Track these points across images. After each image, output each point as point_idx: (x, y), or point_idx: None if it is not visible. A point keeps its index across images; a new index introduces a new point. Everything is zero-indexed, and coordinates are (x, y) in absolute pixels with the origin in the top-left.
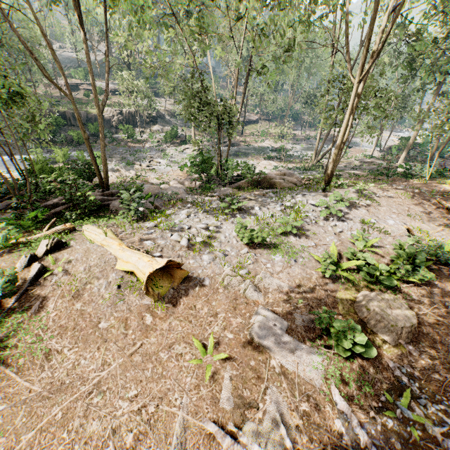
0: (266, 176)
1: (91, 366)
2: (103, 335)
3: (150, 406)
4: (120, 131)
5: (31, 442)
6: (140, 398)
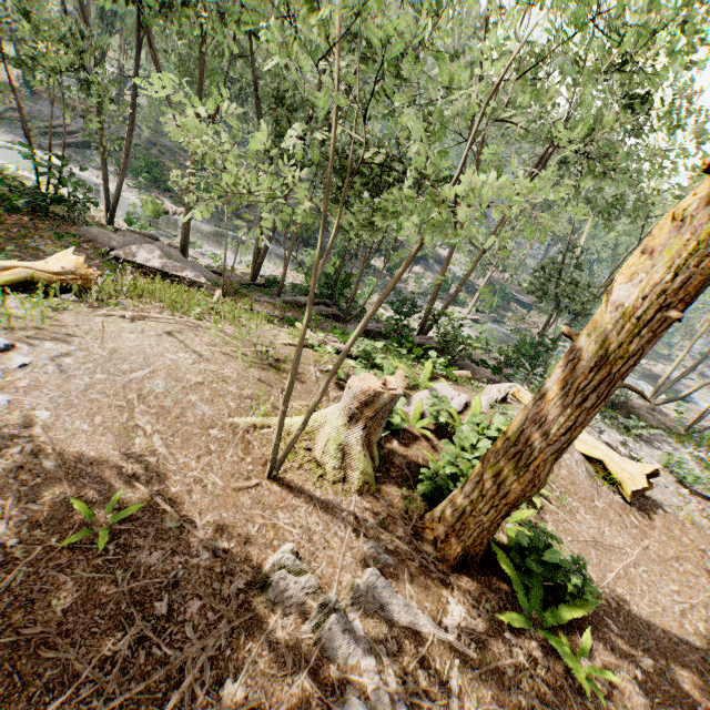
0: (627, 402)
1: (615, 540)
2: (605, 515)
3: (699, 609)
4: (375, 258)
5: (615, 583)
6: (683, 596)
